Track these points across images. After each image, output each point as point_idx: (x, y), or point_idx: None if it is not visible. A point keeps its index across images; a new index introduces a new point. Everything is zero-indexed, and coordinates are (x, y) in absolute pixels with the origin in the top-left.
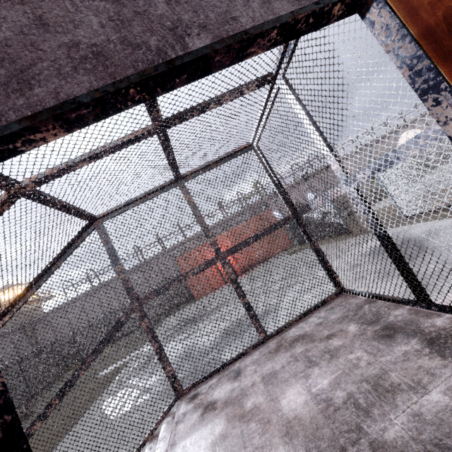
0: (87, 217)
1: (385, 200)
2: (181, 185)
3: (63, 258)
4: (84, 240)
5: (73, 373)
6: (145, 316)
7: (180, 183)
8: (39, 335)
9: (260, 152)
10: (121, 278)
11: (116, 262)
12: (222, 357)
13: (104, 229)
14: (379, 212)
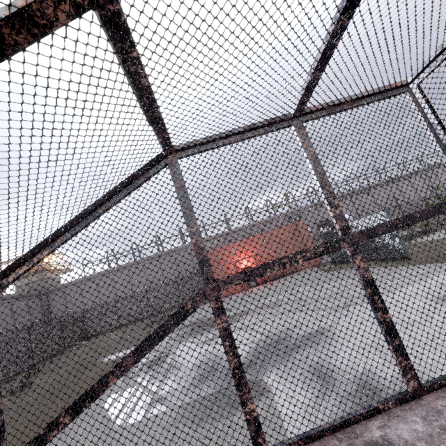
0: (164, 139)
1: (444, 231)
2: (298, 125)
3: (115, 198)
4: (148, 179)
5: (100, 379)
6: (222, 309)
7: (296, 123)
8: (52, 305)
9: (422, 96)
10: (193, 243)
11: (190, 218)
12: (265, 381)
13: (179, 168)
14: (444, 242)
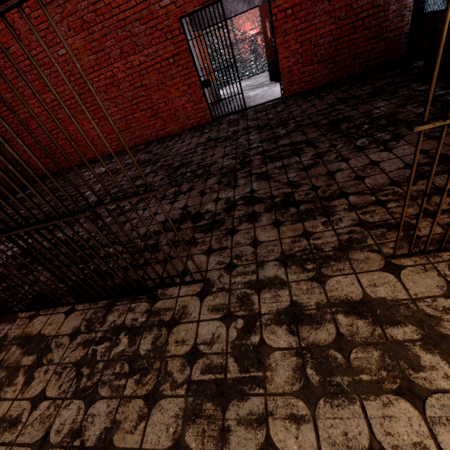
0: None
1: None
2: None
3: None
4: None
5: None
6: None
7: None
8: None
9: None
10: None
11: None
12: None
13: None
14: None
